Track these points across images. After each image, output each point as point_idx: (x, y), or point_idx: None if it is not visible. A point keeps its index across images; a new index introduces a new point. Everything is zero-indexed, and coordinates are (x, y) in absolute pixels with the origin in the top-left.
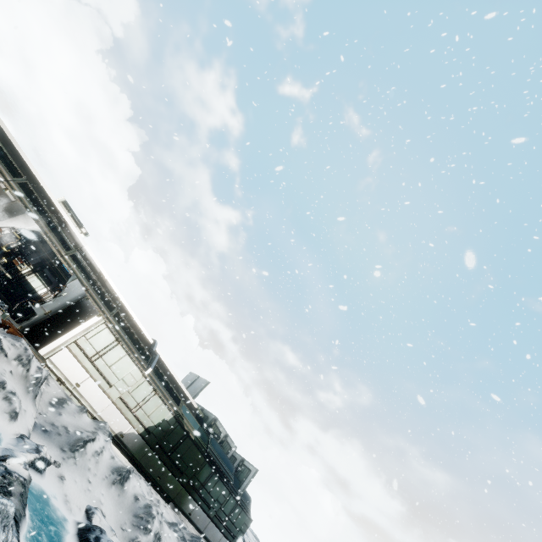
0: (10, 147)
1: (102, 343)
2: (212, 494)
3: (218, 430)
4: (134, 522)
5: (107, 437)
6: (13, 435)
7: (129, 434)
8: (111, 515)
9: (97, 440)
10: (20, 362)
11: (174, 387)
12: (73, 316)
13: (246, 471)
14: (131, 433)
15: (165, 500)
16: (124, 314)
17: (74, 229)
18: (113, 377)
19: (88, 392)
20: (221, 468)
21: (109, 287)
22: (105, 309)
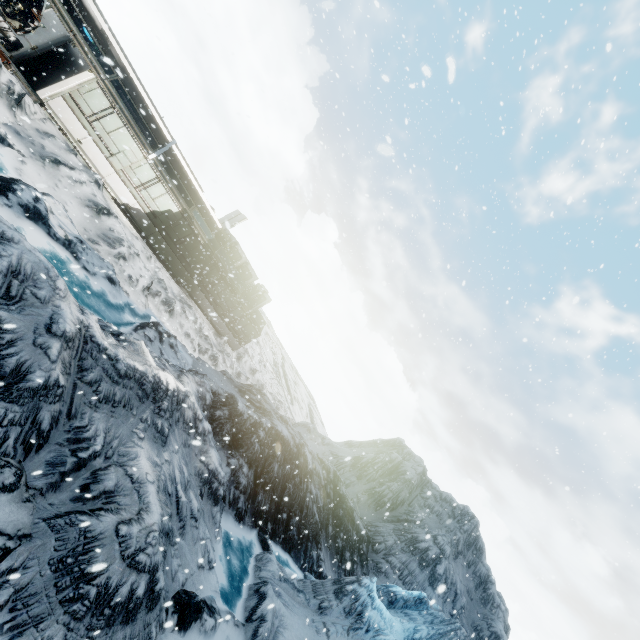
0: None
1: (98, 105)
2: (221, 296)
3: (239, 255)
4: (100, 236)
5: (92, 181)
6: None
7: (135, 209)
8: (76, 217)
9: (77, 173)
10: None
11: (193, 195)
12: (63, 63)
13: (262, 299)
14: (138, 209)
15: (175, 280)
16: (134, 93)
17: None
18: (113, 146)
19: (91, 153)
20: (227, 277)
21: (115, 54)
22: (99, 69)
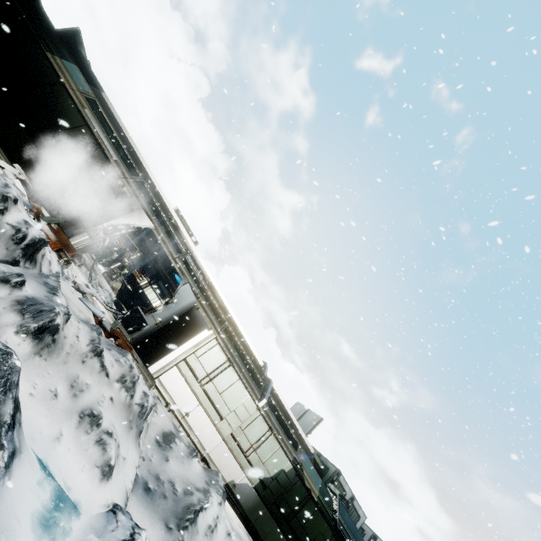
0: (131, 152)
1: (213, 363)
2: None
3: (342, 489)
4: None
5: (220, 498)
6: (102, 507)
7: (241, 485)
8: None
9: (210, 506)
10: (123, 384)
11: (288, 424)
12: (183, 328)
13: None
14: (244, 483)
15: None
16: (234, 329)
17: (185, 233)
18: (223, 407)
19: (197, 424)
20: None
21: (218, 297)
22: (215, 322)
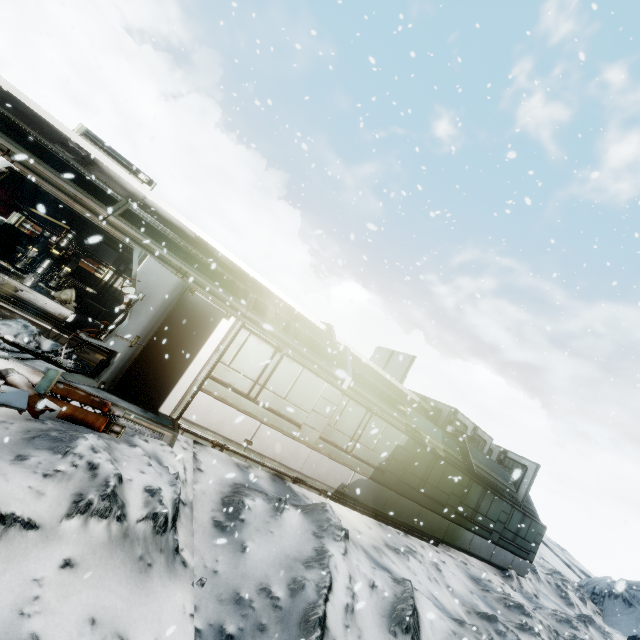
0: None
1: (256, 363)
2: (490, 515)
3: (462, 425)
4: None
5: (342, 543)
6: None
7: (354, 484)
8: None
9: (335, 574)
10: (88, 511)
11: (382, 385)
12: (183, 332)
13: (516, 467)
14: (357, 480)
15: (432, 543)
16: (267, 298)
17: (114, 168)
18: (296, 412)
19: (269, 447)
20: (498, 486)
21: (223, 259)
22: (233, 301)
